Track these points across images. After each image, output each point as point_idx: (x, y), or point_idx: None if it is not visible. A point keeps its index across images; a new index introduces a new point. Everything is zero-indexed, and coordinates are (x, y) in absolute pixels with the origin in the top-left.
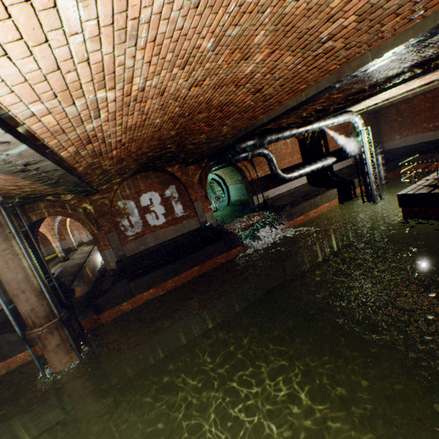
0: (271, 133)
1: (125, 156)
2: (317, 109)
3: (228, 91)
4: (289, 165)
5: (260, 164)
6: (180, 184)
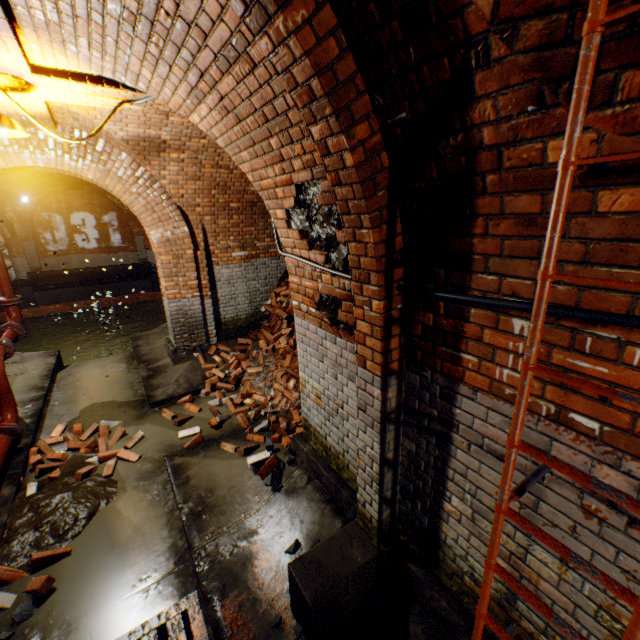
0: None
1: (33, 177)
2: None
3: None
4: None
5: None
6: (123, 214)
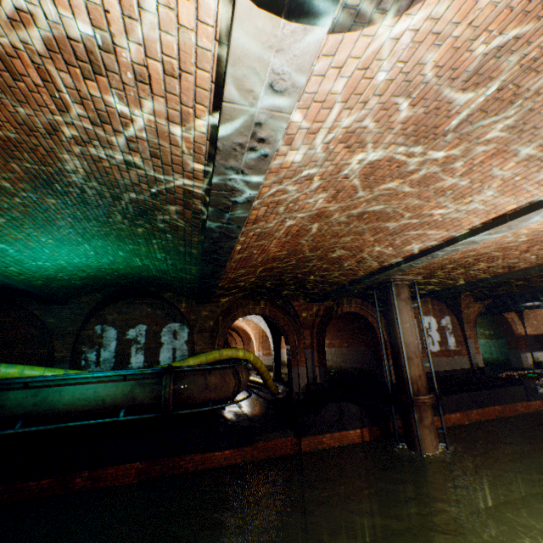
0: None
1: None
2: None
3: None
4: None
5: (528, 321)
6: (453, 317)
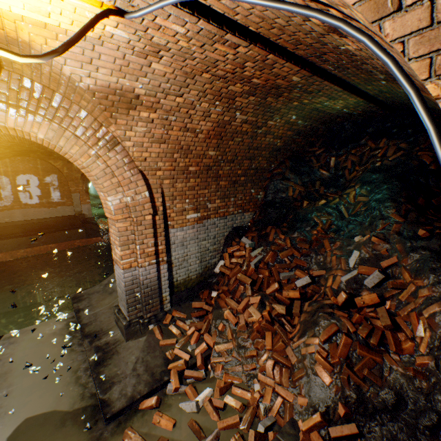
0: None
1: None
2: None
3: None
4: None
5: None
6: (63, 175)
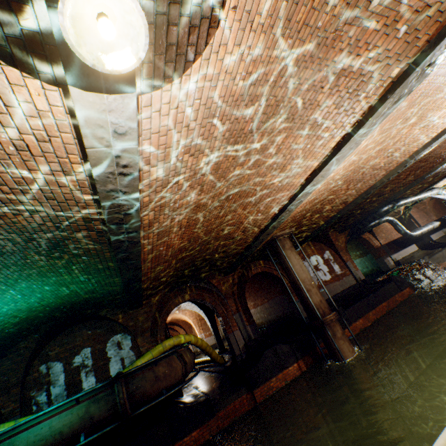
0: (400, 199)
1: None
2: (433, 176)
3: (443, 146)
4: (397, 236)
5: (378, 235)
6: (331, 250)
